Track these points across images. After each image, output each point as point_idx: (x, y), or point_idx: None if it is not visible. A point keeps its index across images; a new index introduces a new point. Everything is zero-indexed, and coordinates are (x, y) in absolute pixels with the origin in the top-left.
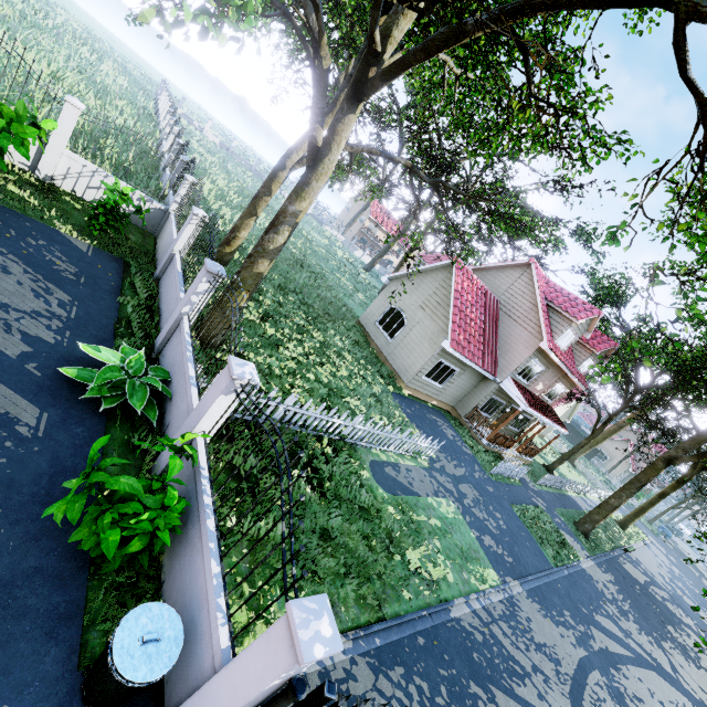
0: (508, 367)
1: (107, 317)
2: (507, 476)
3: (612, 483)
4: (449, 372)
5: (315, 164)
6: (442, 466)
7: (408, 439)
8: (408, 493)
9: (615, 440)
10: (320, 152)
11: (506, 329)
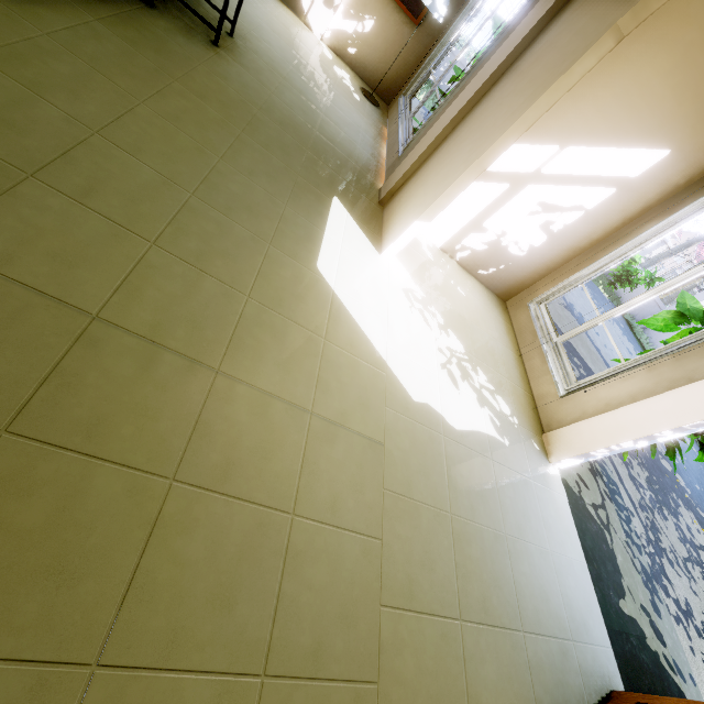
0: None
1: None
2: None
3: None
4: None
5: None
6: None
7: None
8: None
9: None
10: None
11: None
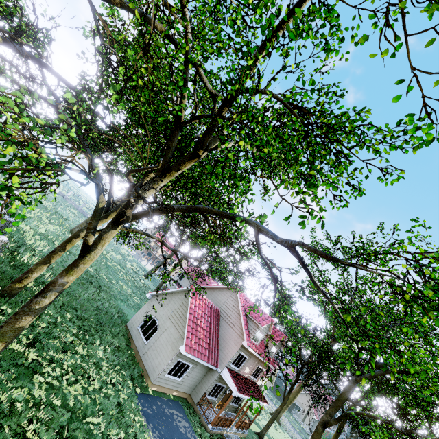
0: (225, 359)
1: None
2: None
3: (306, 431)
4: (185, 368)
5: (85, 254)
6: None
7: None
8: None
9: (303, 393)
10: (90, 248)
11: (224, 330)
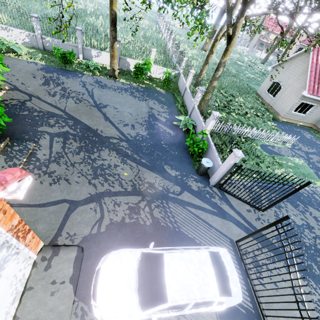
0: None
1: (175, 110)
2: None
3: None
4: (309, 107)
5: (229, 42)
6: (299, 148)
7: (278, 136)
8: (277, 154)
9: None
10: (231, 37)
11: None
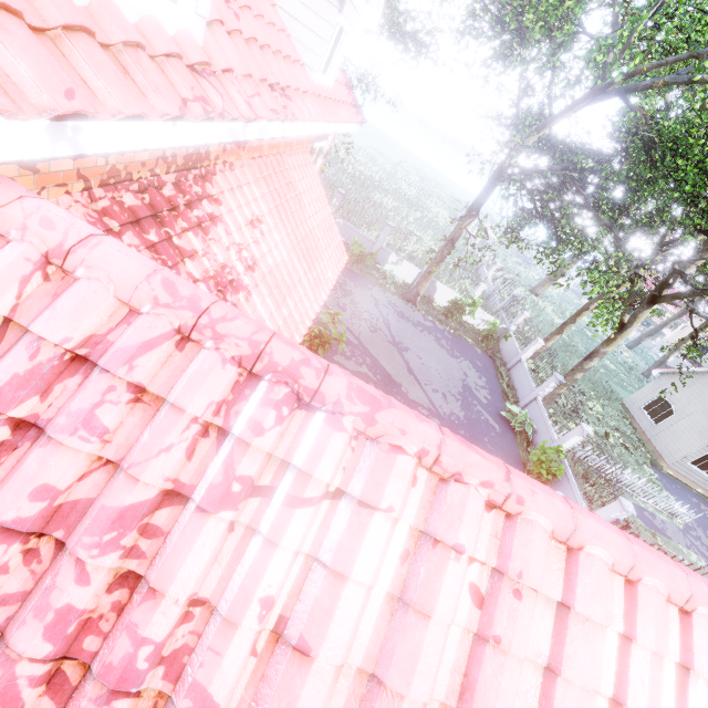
0: None
1: (498, 389)
2: None
3: None
4: None
5: (621, 330)
6: (698, 536)
7: (665, 499)
8: (661, 533)
9: None
10: (625, 326)
11: None
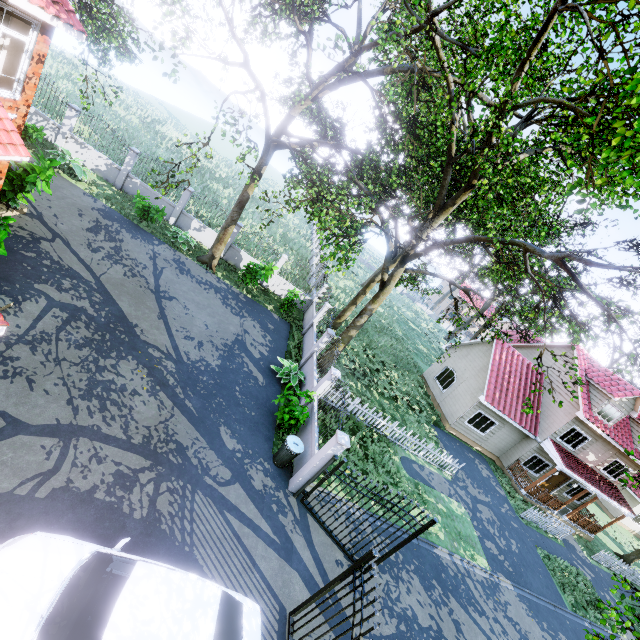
0: (548, 429)
1: (283, 349)
2: (544, 529)
3: None
4: (489, 423)
5: (382, 288)
6: (465, 486)
7: (432, 450)
8: (425, 483)
9: None
10: (386, 284)
11: (549, 397)
